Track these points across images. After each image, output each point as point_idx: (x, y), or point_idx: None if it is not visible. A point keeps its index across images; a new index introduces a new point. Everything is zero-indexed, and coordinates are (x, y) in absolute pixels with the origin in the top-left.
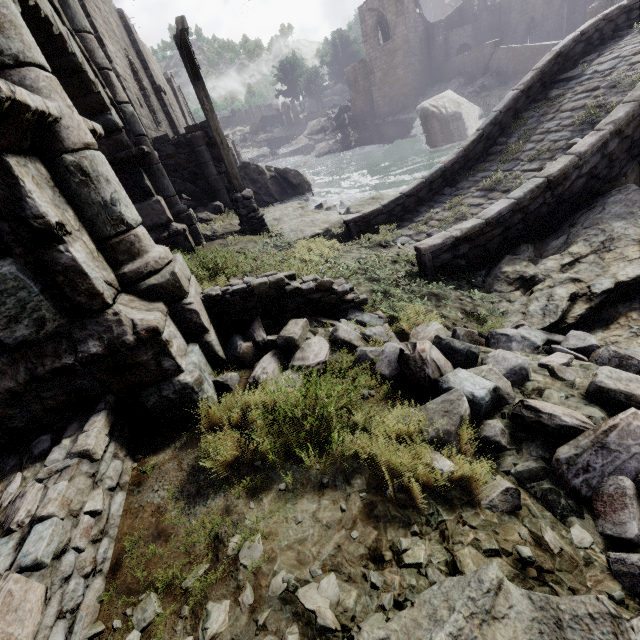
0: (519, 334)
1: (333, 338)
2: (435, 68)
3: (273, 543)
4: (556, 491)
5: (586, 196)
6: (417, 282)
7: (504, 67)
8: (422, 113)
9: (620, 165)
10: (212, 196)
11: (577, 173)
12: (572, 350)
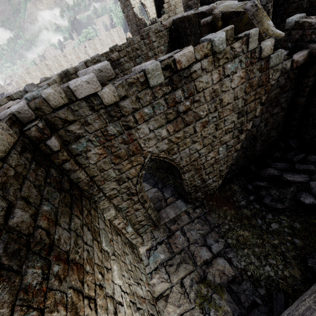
0: None
1: None
2: None
3: None
4: None
5: None
6: None
7: None
8: None
9: None
10: None
11: None
12: None
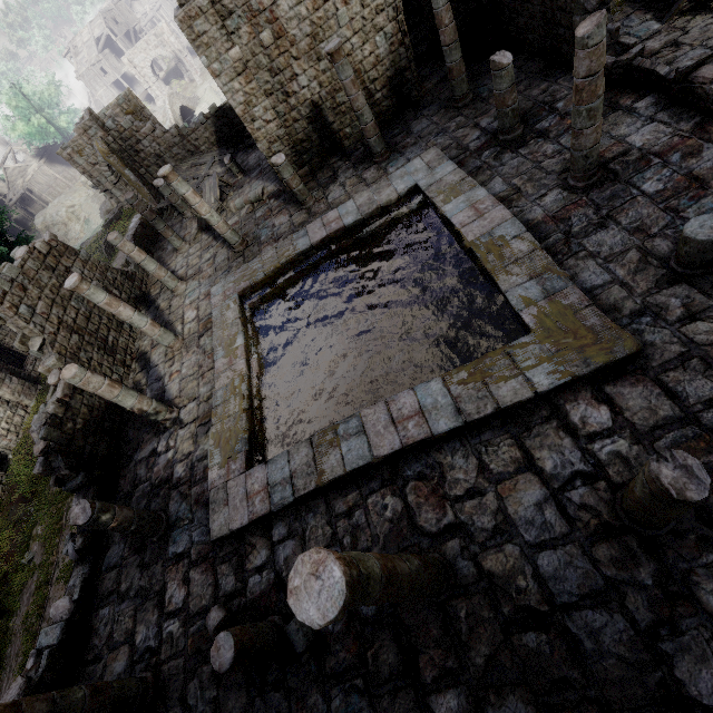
0: None
1: None
2: None
3: None
4: None
5: None
6: None
7: None
8: None
9: None
10: None
11: None
12: None
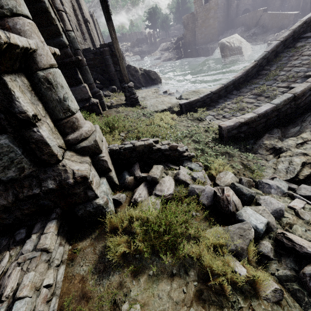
0: (275, 184)
1: (176, 178)
2: (230, 20)
3: (146, 310)
4: (301, 291)
5: None
6: (218, 145)
7: (266, 23)
8: (221, 45)
9: None
10: (111, 82)
11: (310, 93)
12: (303, 196)
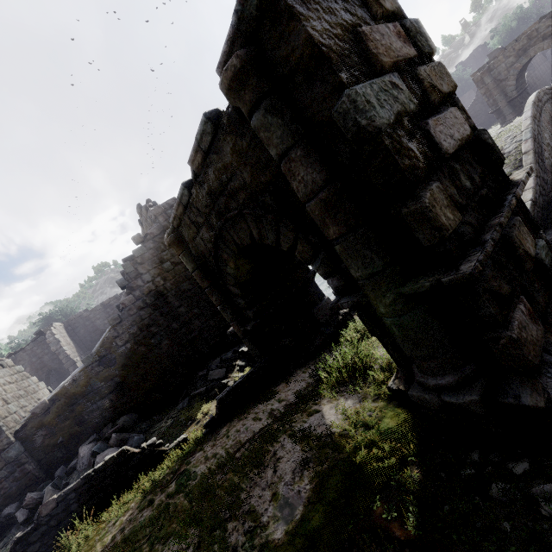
0: None
1: None
2: None
3: None
4: None
5: (546, 204)
6: None
7: None
8: None
9: (545, 188)
10: None
11: (537, 195)
12: None
